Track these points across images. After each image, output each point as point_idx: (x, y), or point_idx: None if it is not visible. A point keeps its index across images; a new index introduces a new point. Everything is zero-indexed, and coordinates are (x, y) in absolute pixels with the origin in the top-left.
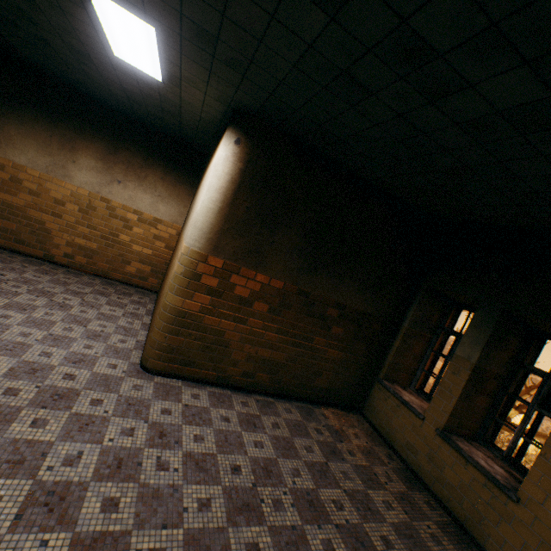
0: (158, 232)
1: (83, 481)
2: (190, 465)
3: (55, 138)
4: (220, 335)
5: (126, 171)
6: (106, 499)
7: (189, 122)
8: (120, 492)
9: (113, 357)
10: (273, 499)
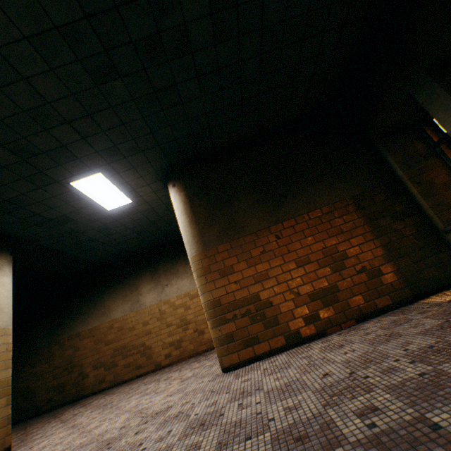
0: None
1: (169, 445)
2: (273, 395)
3: (126, 289)
4: (256, 299)
5: (166, 276)
6: (189, 446)
7: (166, 215)
8: (202, 437)
9: (200, 380)
10: (381, 371)
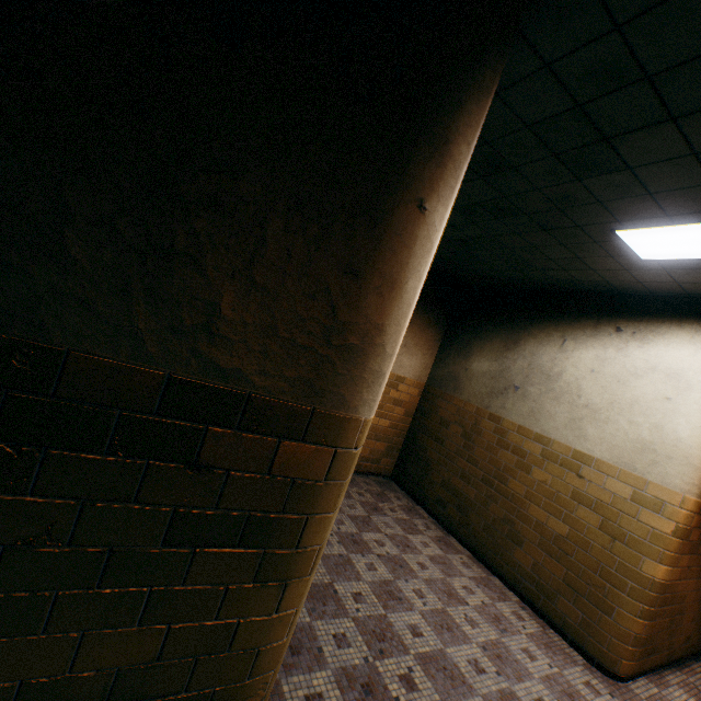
0: (398, 395)
1: None
2: None
3: None
4: (682, 600)
5: None
6: None
7: (545, 275)
8: None
9: (564, 665)
10: None
